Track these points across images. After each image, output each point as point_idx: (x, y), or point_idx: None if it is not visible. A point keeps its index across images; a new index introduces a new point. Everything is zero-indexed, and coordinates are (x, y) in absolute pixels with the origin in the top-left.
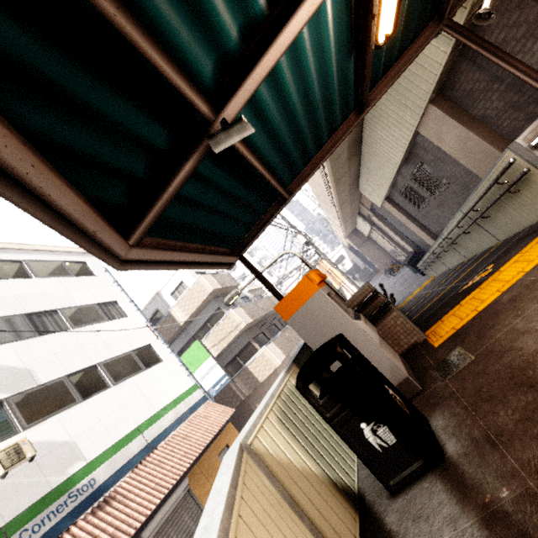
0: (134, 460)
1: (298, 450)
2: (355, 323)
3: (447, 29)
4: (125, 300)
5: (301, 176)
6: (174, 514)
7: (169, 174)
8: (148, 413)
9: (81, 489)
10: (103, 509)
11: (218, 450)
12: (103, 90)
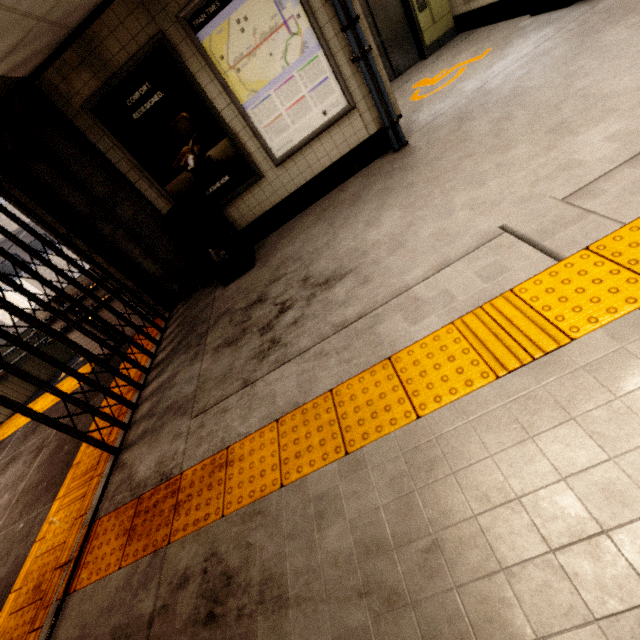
0: None
1: None
2: None
3: None
4: None
5: None
6: None
7: None
8: None
9: None
10: None
11: None
12: None
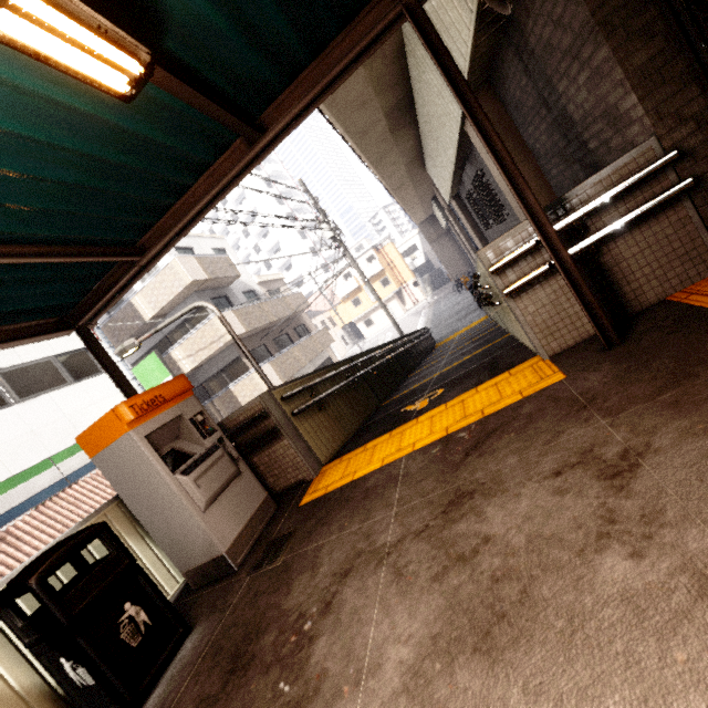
0: (41, 496)
1: (0, 662)
2: (174, 481)
3: (409, 17)
4: None
5: (161, 226)
6: None
7: None
8: (70, 440)
9: None
10: None
11: None
12: None
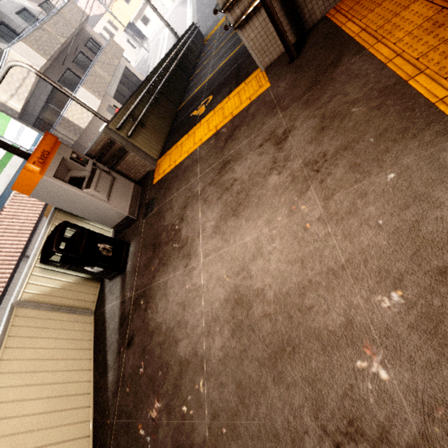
0: None
1: (59, 278)
2: (84, 193)
3: None
4: None
5: None
6: None
7: None
8: None
9: None
10: None
11: None
12: None
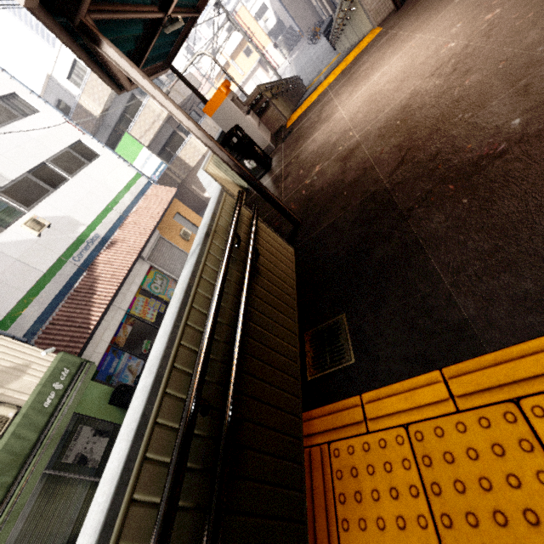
0: (117, 224)
1: (222, 174)
2: (246, 117)
3: None
4: (24, 91)
5: None
6: (156, 247)
7: (144, 44)
8: (110, 196)
9: (93, 239)
10: (113, 247)
11: (172, 216)
12: (127, 26)
